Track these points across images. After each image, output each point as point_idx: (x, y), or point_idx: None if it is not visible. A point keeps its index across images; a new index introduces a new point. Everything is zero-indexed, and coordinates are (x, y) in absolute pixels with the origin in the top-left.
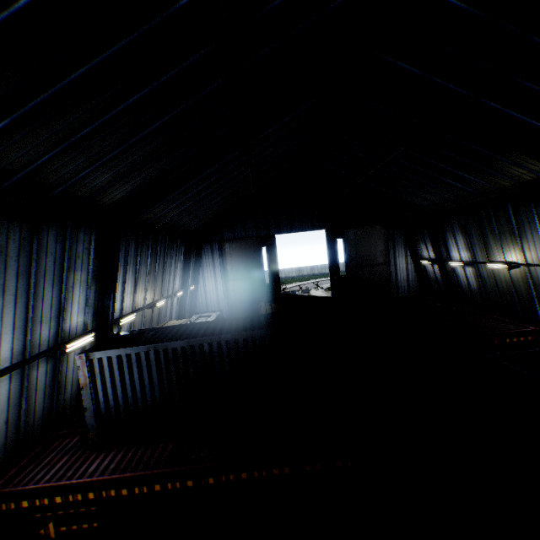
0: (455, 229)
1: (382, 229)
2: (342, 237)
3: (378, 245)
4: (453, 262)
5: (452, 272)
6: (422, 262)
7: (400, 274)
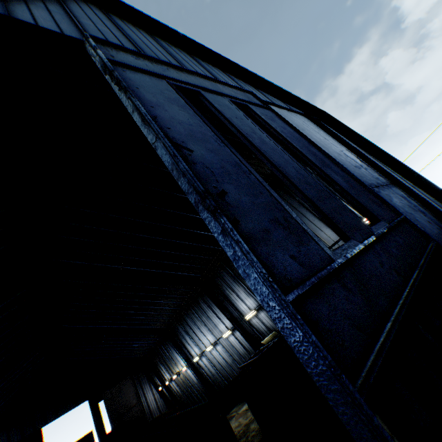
0: (159, 363)
1: (130, 379)
2: (102, 399)
3: (130, 391)
4: (166, 382)
5: (171, 387)
6: (160, 388)
7: (152, 404)
